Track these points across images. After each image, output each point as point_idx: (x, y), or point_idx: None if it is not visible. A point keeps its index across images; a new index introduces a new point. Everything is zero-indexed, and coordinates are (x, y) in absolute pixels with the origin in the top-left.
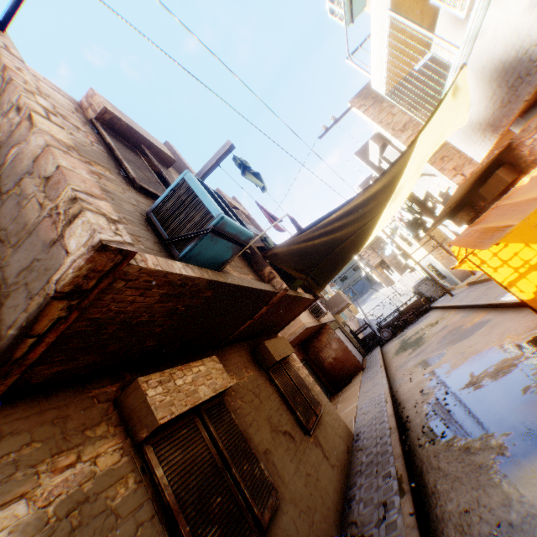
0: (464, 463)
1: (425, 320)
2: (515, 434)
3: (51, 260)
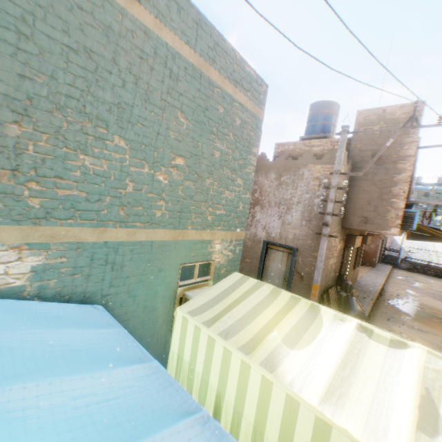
0: (394, 311)
1: (436, 281)
2: (416, 318)
3: (385, 228)
